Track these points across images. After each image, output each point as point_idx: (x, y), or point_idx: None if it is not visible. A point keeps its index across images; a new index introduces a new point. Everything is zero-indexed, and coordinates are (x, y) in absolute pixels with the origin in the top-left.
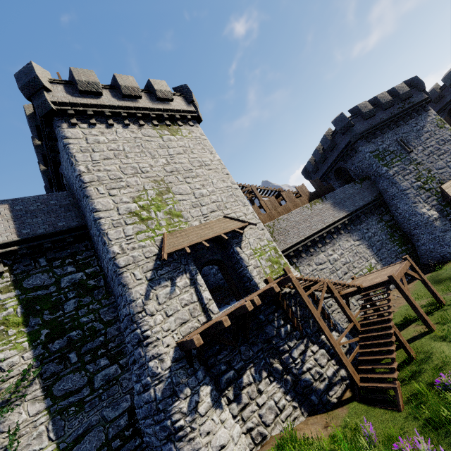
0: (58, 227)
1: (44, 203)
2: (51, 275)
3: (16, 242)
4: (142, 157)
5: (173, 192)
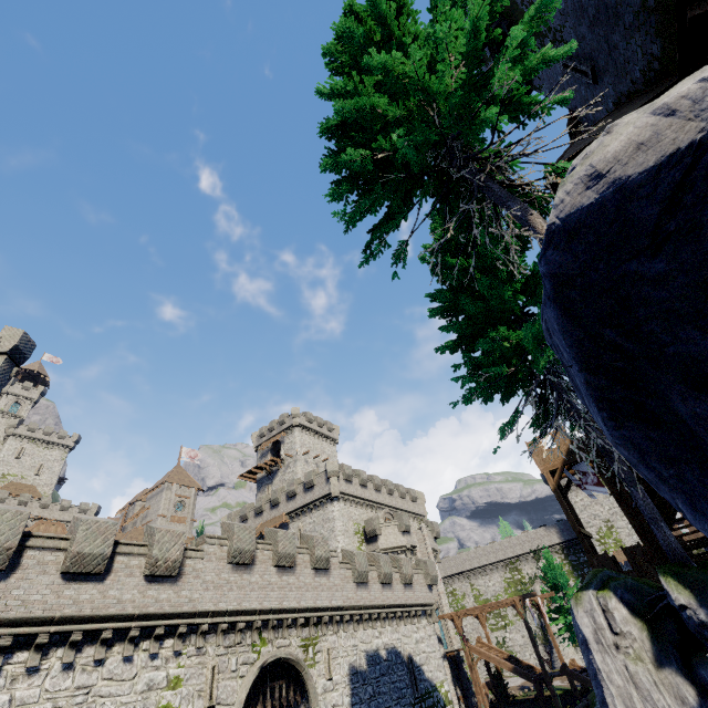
0: (572, 536)
1: (564, 525)
2: (576, 556)
3: (561, 542)
4: (596, 507)
5: (615, 527)
